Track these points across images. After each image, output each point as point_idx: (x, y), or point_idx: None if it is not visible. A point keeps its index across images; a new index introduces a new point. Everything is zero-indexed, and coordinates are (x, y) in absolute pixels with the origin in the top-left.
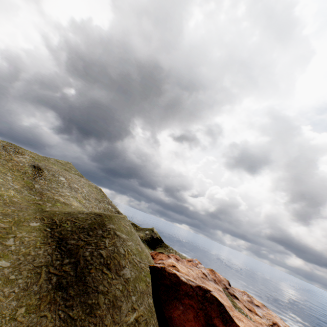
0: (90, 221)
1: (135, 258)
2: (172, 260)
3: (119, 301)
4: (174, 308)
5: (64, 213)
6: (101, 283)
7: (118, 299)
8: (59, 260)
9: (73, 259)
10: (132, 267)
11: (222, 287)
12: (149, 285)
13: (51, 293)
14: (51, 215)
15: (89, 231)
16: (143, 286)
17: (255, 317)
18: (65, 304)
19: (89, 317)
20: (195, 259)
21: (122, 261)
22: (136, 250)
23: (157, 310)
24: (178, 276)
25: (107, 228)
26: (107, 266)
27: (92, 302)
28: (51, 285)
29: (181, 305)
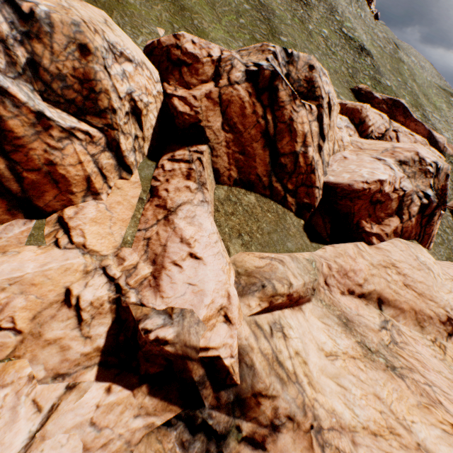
0: None
1: None
2: None
3: None
4: None
5: None
6: None
7: None
8: None
9: None
10: None
11: None
12: None
13: None
14: (451, 94)
15: None
16: None
17: None
18: None
19: None
20: None
21: None
22: None
23: None
24: None
25: None
26: None
27: None
28: None
29: None
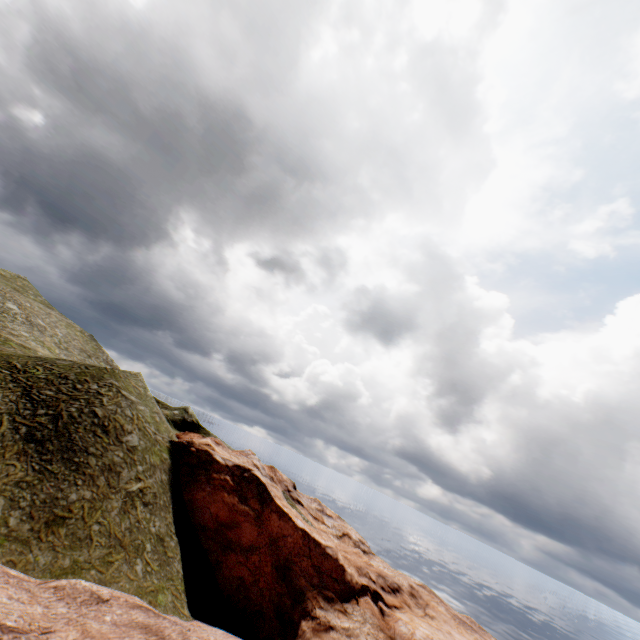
0: (79, 370)
1: (149, 427)
2: (209, 440)
3: (120, 467)
4: (198, 489)
5: (28, 356)
6: (94, 443)
7: (118, 464)
8: (28, 411)
9: (52, 412)
10: (143, 435)
11: (282, 489)
12: (166, 462)
13: (20, 444)
14: (4, 356)
15: (77, 383)
16: (157, 460)
17: (321, 525)
18: (40, 457)
19: (76, 474)
20: (249, 450)
21: (128, 425)
22: (151, 418)
23: (173, 490)
24: (211, 453)
25: (107, 381)
26: (104, 427)
27: (80, 460)
28: (19, 436)
29: (208, 486)
